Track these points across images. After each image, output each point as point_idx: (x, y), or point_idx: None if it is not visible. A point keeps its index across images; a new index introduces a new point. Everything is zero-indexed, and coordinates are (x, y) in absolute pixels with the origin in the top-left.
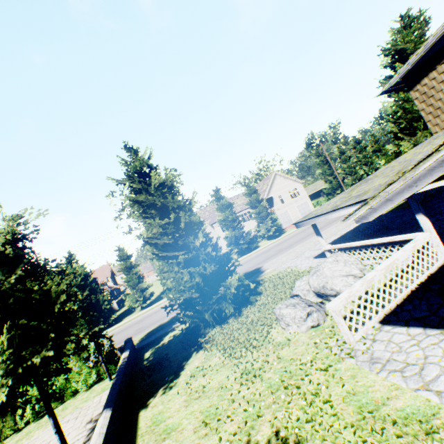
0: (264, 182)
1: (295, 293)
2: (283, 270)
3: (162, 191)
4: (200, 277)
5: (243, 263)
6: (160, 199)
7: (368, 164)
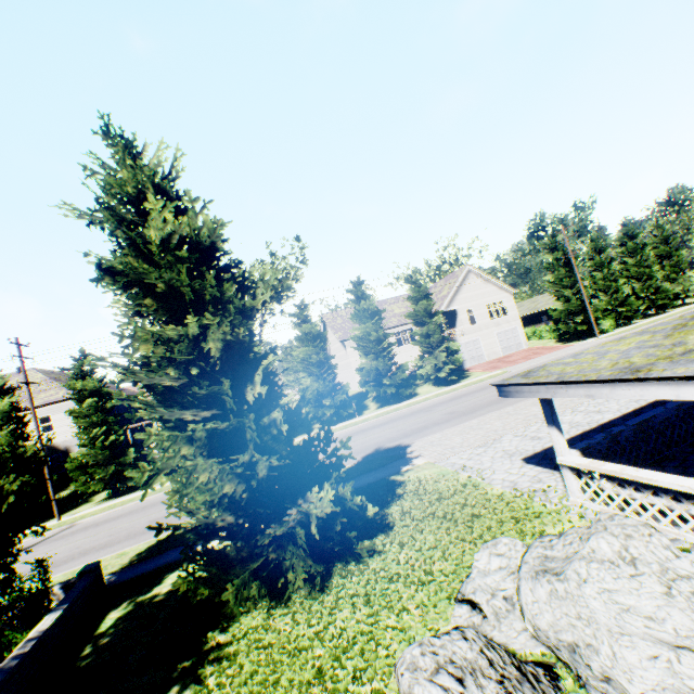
0: (447, 281)
1: (471, 598)
2: (450, 473)
3: (180, 256)
4: (241, 480)
5: (380, 425)
6: (162, 273)
7: (642, 278)
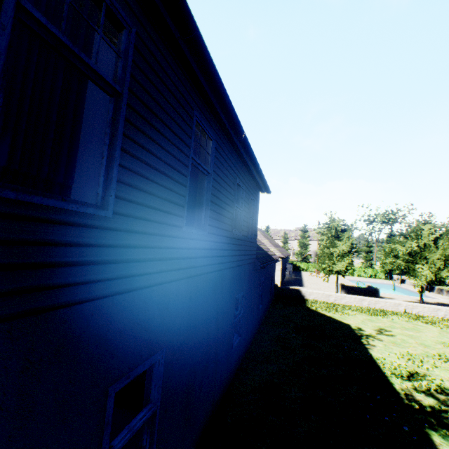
0: None
1: None
2: None
3: None
4: None
5: None
6: None
7: None
